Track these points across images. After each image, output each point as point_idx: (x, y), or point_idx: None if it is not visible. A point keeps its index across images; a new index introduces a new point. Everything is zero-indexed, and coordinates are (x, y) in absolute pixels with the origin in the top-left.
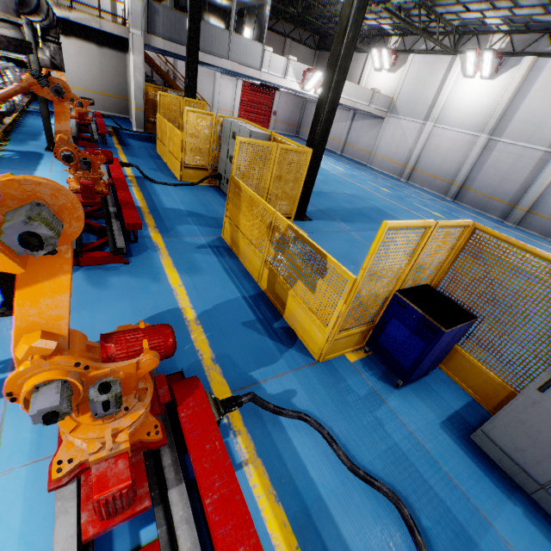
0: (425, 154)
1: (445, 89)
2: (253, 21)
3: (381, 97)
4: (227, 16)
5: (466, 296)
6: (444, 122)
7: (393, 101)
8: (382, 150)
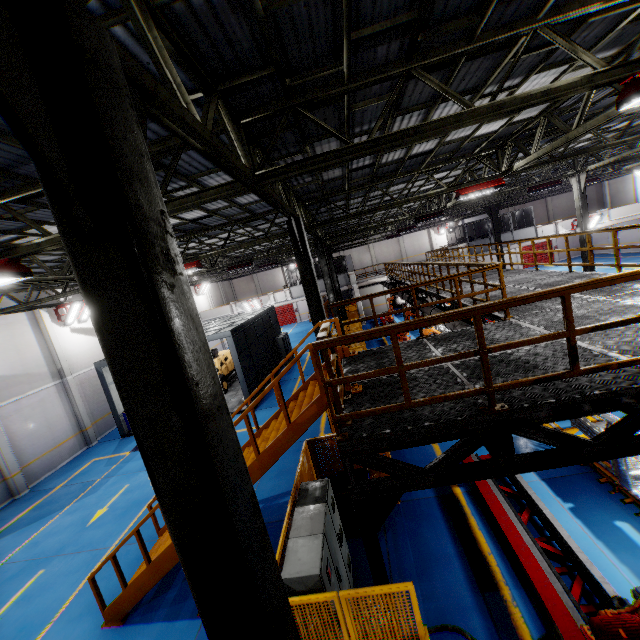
0: None
1: None
2: (515, 205)
3: None
4: (501, 218)
5: None
6: None
7: None
8: None
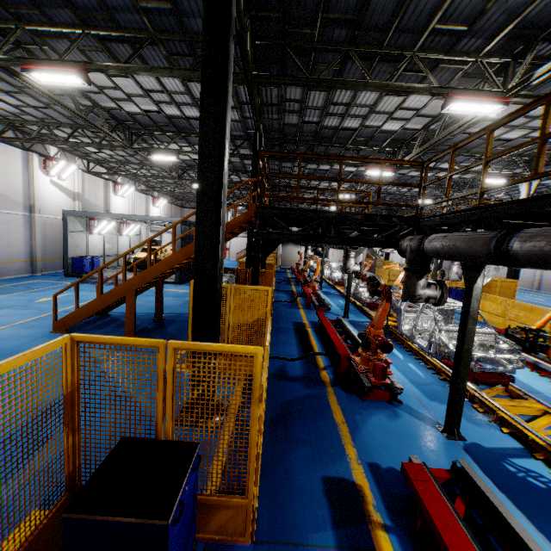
0: (544, 272)
1: None
2: None
3: None
4: None
5: None
6: None
7: None
8: None
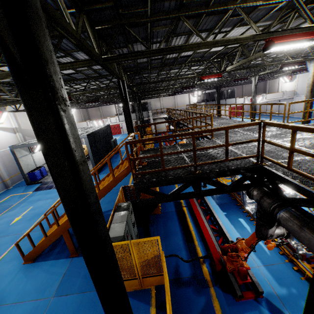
0: None
1: None
2: (229, 86)
3: (288, 92)
4: (222, 92)
5: None
6: None
7: (295, 91)
8: (296, 109)
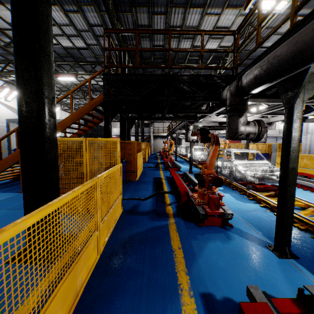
0: (311, 144)
1: (308, 123)
2: None
3: None
4: None
5: (270, 153)
6: (313, 132)
7: None
8: None
